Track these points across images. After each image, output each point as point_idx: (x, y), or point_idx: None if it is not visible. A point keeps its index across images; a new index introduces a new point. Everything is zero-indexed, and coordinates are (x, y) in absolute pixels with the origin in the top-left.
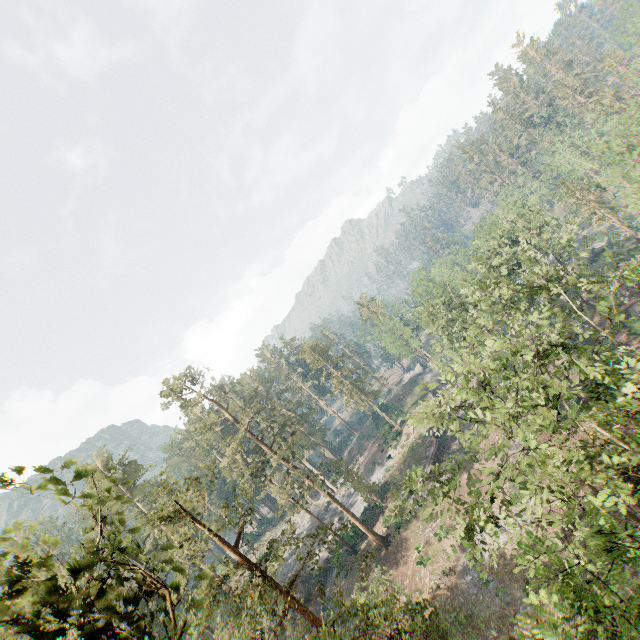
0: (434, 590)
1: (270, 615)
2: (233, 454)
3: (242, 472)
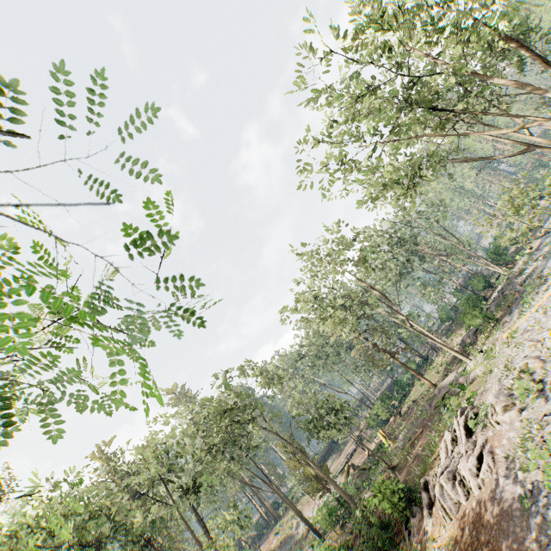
0: (271, 550)
1: None
2: None
3: None
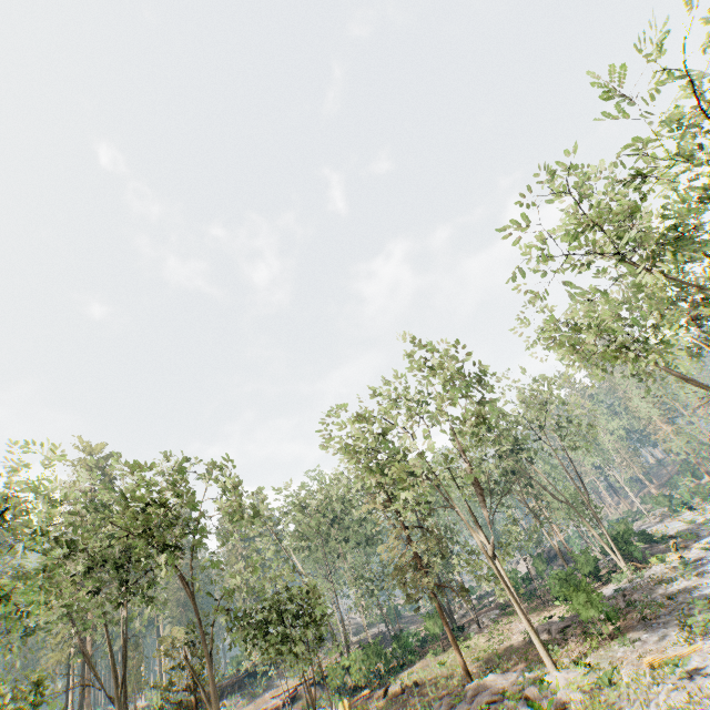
0: None
1: None
2: None
3: None
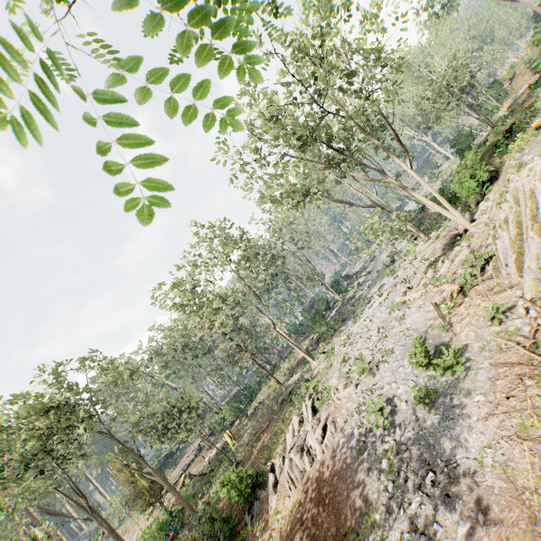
0: None
1: None
2: None
3: None
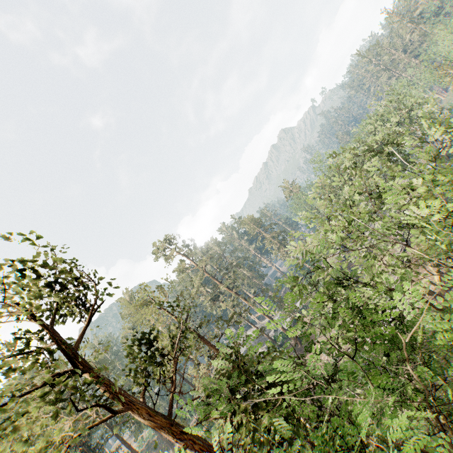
0: None
1: (197, 349)
2: (197, 286)
3: (206, 299)
